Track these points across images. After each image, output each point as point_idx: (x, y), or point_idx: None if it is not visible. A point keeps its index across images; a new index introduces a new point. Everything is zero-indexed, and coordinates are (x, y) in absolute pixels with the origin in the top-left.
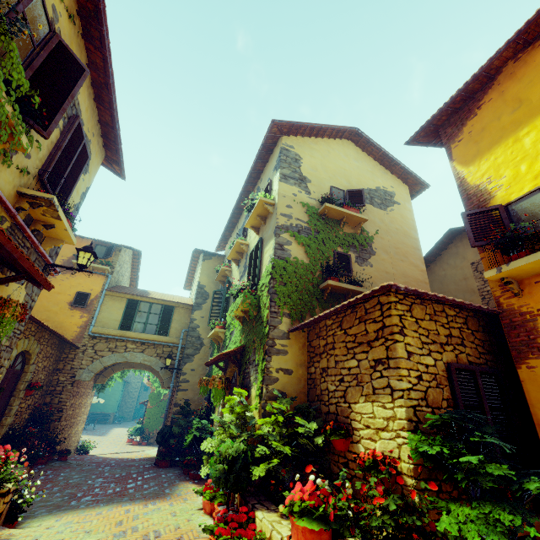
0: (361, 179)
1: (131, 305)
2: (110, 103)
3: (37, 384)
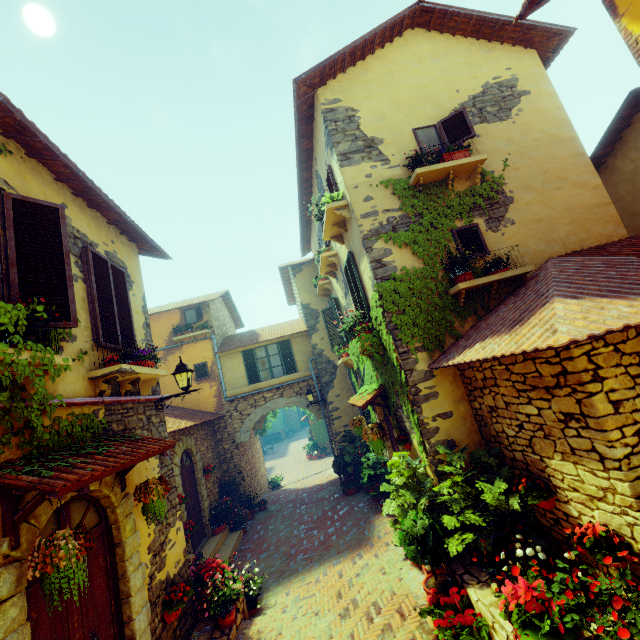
0: (454, 87)
1: (248, 357)
2: (105, 202)
3: (210, 467)
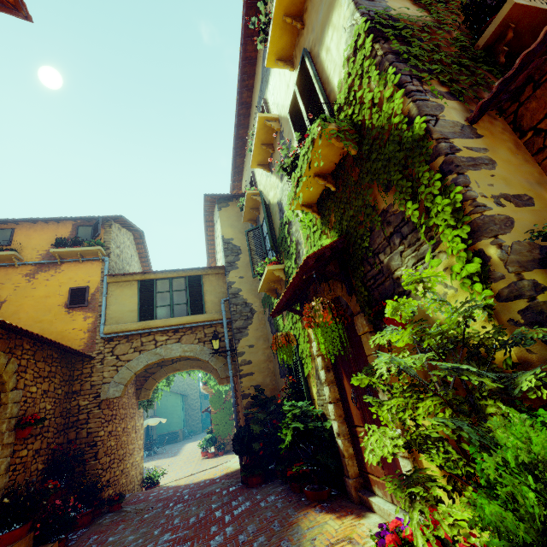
0: None
1: (145, 288)
2: None
3: (33, 417)
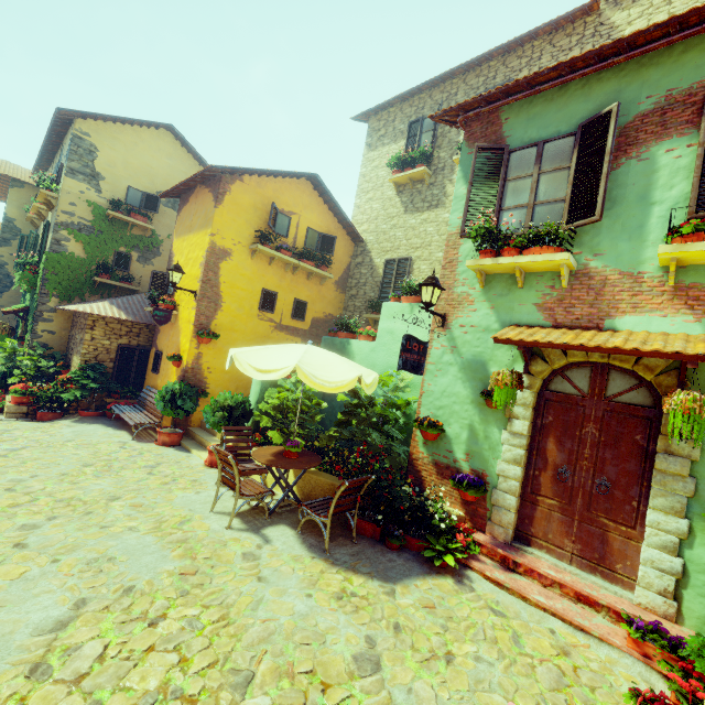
0: (170, 180)
1: None
2: None
3: None
